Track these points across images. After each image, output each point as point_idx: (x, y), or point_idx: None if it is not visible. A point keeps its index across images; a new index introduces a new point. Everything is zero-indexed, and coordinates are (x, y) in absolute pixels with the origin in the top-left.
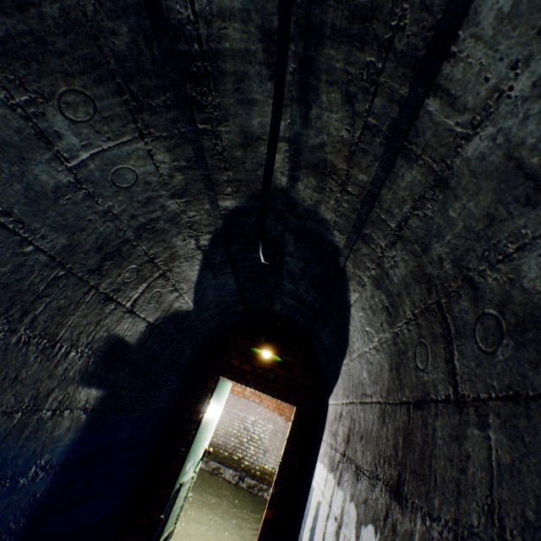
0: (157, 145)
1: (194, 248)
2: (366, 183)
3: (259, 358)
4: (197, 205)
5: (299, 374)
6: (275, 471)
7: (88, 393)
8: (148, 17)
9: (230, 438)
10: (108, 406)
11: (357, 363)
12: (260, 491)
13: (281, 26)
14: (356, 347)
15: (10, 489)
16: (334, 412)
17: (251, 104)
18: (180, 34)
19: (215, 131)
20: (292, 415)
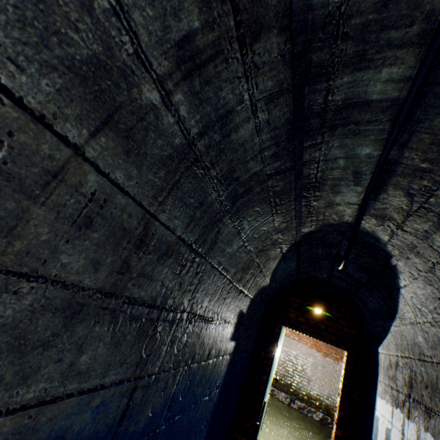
0: (278, 216)
1: (278, 252)
2: (419, 229)
3: (309, 312)
4: (288, 233)
5: (345, 325)
6: (320, 397)
7: (230, 345)
8: (295, 178)
9: (278, 367)
10: (235, 351)
11: (409, 328)
12: (309, 412)
13: (372, 180)
14: (407, 317)
15: (209, 398)
16: (387, 361)
17: (337, 193)
18: (306, 177)
19: (310, 204)
20: (328, 351)
